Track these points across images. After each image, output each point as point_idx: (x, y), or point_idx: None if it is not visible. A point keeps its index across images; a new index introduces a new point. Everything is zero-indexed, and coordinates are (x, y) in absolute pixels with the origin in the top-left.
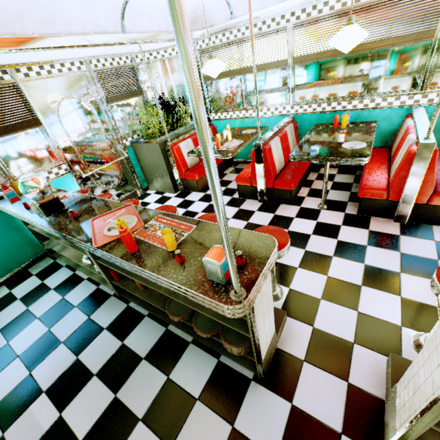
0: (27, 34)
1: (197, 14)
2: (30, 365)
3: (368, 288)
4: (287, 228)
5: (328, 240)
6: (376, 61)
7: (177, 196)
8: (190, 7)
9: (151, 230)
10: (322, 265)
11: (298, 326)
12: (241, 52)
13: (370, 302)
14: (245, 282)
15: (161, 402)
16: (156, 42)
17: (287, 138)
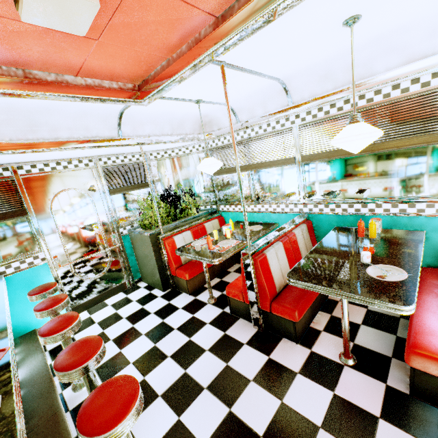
0: (3, 140)
1: (206, 120)
2: None
3: None
4: (280, 396)
5: None
6: (407, 160)
7: (164, 296)
8: (197, 115)
9: None
10: None
11: None
12: (248, 150)
13: None
14: None
15: None
16: (158, 144)
17: (295, 242)
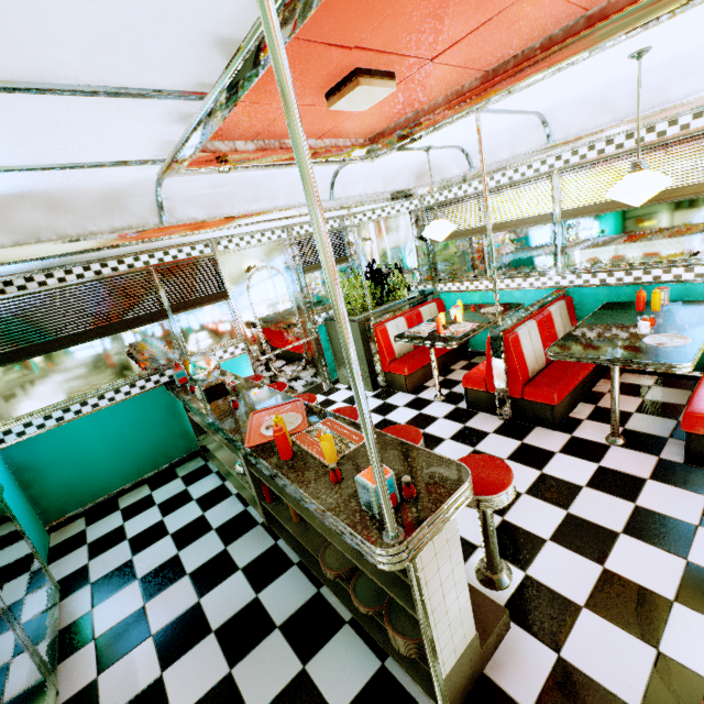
0: (233, 213)
1: (425, 169)
2: (147, 594)
3: (687, 609)
4: (539, 468)
5: (617, 501)
6: None
7: (375, 396)
8: (415, 163)
9: (314, 435)
10: (595, 545)
11: (530, 645)
12: (483, 207)
13: (688, 638)
14: (408, 521)
15: (286, 703)
16: (369, 205)
17: (551, 322)
